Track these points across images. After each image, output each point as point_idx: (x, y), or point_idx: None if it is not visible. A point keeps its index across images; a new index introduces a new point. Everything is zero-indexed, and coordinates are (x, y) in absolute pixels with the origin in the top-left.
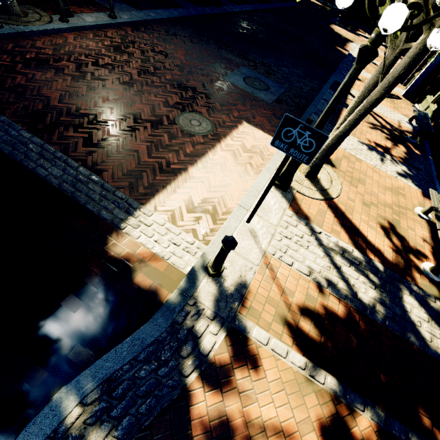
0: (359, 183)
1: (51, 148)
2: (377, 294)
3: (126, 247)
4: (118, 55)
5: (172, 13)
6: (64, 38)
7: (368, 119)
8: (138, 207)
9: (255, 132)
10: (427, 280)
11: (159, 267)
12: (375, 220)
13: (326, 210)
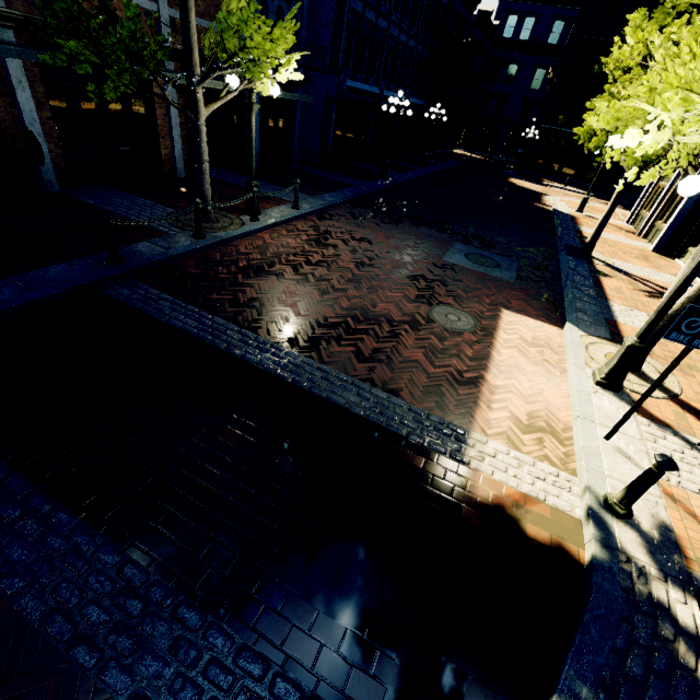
0: (692, 371)
1: (330, 369)
2: None
3: (487, 487)
4: (323, 249)
5: (347, 194)
6: (261, 238)
7: (636, 286)
8: (466, 433)
9: (523, 320)
10: None
11: (542, 511)
12: None
13: (682, 412)
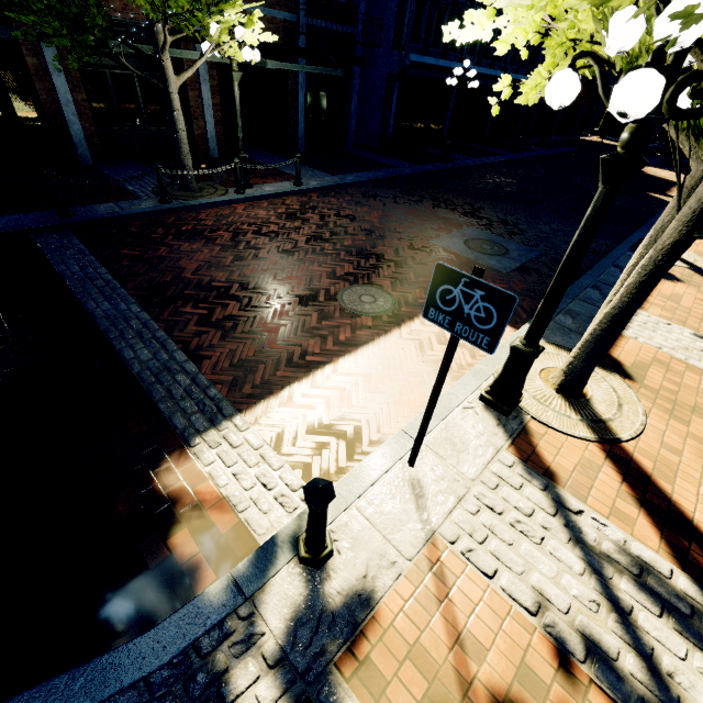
0: (694, 416)
1: (155, 326)
2: None
3: (184, 476)
4: (289, 222)
5: (378, 174)
6: (233, 209)
7: None
8: (231, 415)
9: None
10: None
11: (222, 523)
12: None
13: (602, 464)
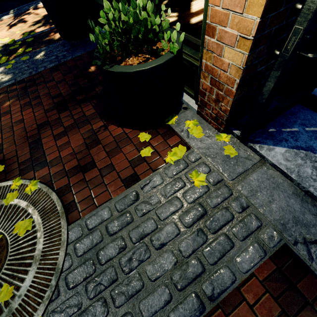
0: None
1: None
2: None
3: None
4: None
5: None
6: None
7: None
8: None
9: None
10: None
11: None
12: None
13: None
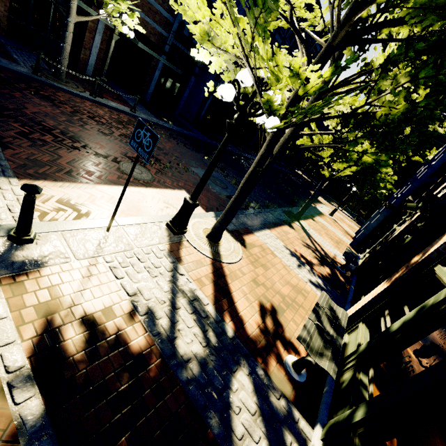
0: (261, 267)
1: None
2: (203, 353)
3: None
4: (116, 123)
5: (183, 131)
6: (83, 101)
7: (305, 240)
8: (9, 176)
9: None
10: (284, 374)
11: None
12: (257, 297)
13: (207, 266)
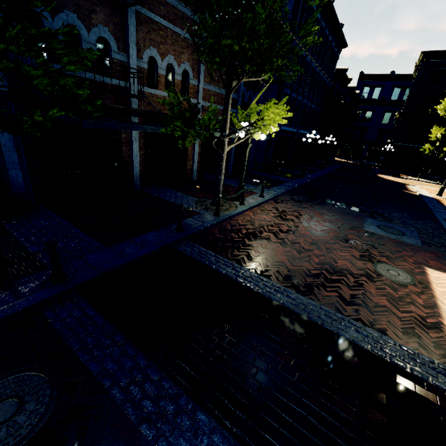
0: None
1: (328, 309)
2: None
3: None
4: (286, 222)
5: (286, 187)
6: (248, 215)
7: None
8: None
9: (445, 276)
10: None
11: None
12: None
13: None
